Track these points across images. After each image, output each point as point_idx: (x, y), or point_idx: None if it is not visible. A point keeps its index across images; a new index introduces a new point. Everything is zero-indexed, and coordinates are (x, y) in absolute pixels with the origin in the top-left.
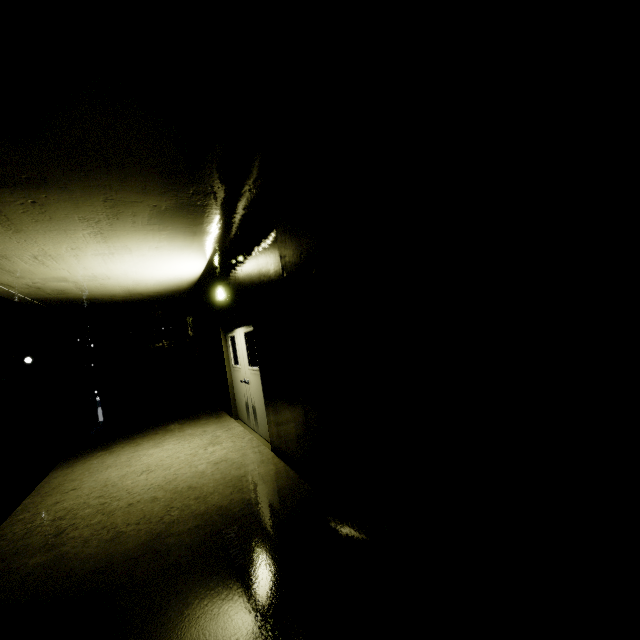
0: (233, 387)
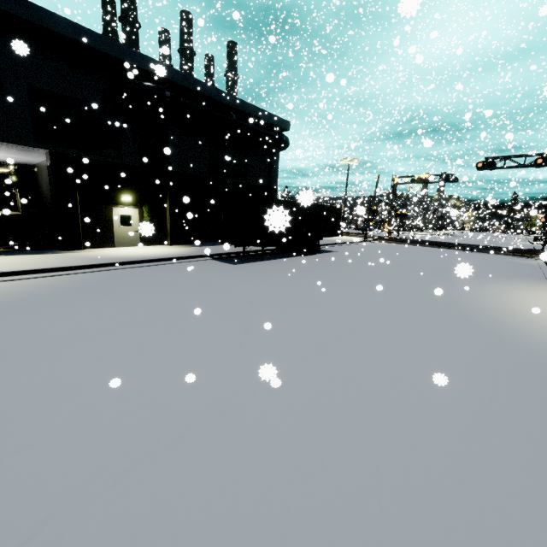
0: (19, 204)
